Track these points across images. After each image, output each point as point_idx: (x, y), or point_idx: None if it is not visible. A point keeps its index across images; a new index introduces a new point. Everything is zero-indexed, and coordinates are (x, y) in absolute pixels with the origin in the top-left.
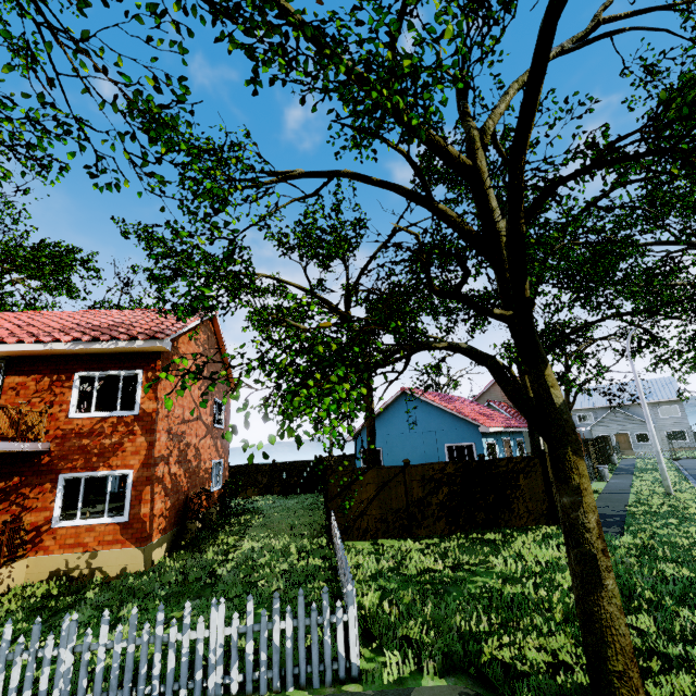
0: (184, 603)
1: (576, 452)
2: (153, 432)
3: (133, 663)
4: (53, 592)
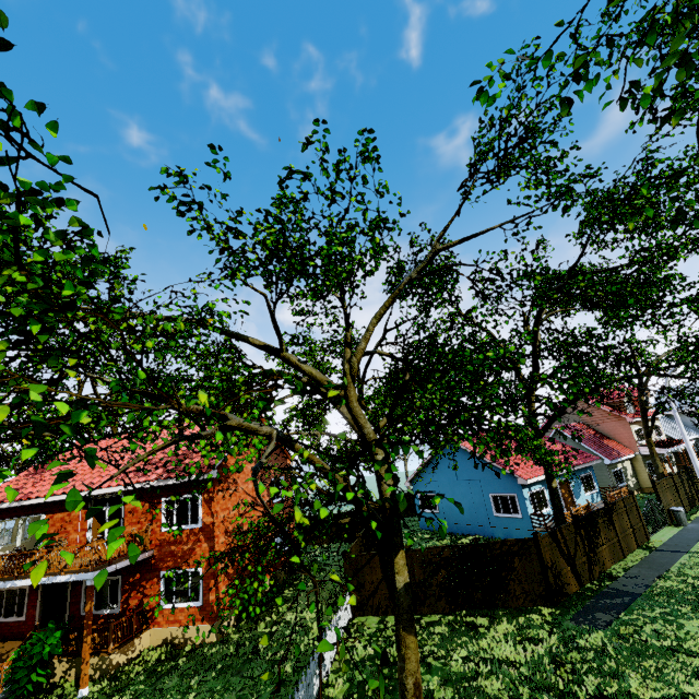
0: (227, 678)
1: (406, 629)
2: (212, 539)
3: None
4: (163, 656)
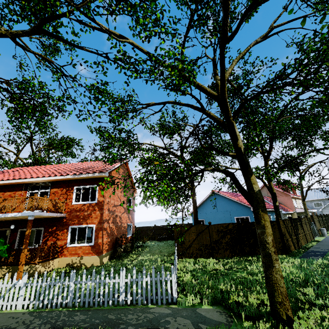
0: (114, 276)
1: (263, 211)
2: (102, 209)
3: (93, 289)
4: (67, 271)
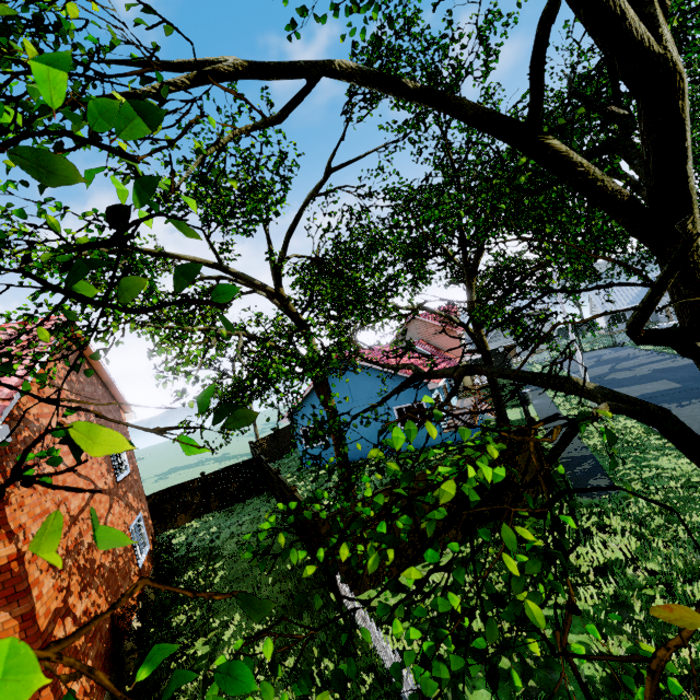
0: None
1: None
2: (24, 595)
3: None
4: None
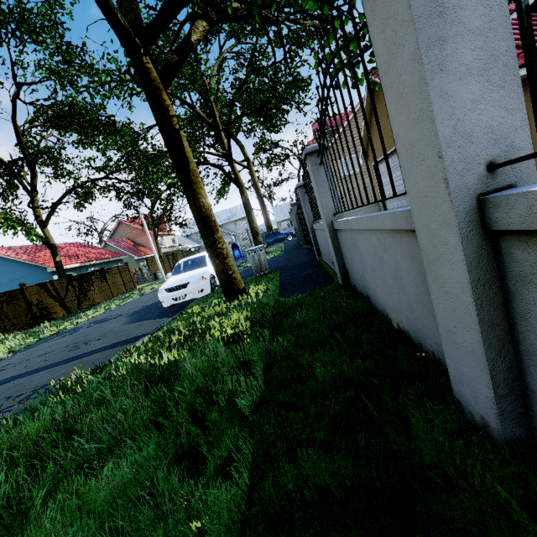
0: None
1: None
2: None
3: None
4: None
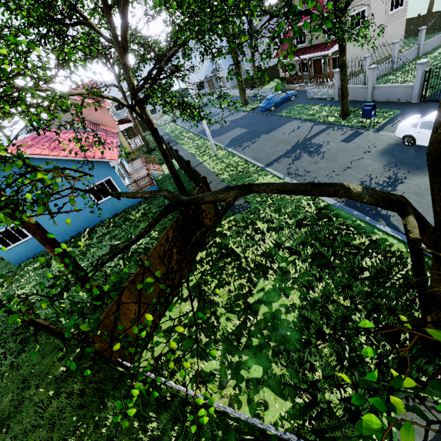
0: None
1: None
2: None
3: None
4: None
